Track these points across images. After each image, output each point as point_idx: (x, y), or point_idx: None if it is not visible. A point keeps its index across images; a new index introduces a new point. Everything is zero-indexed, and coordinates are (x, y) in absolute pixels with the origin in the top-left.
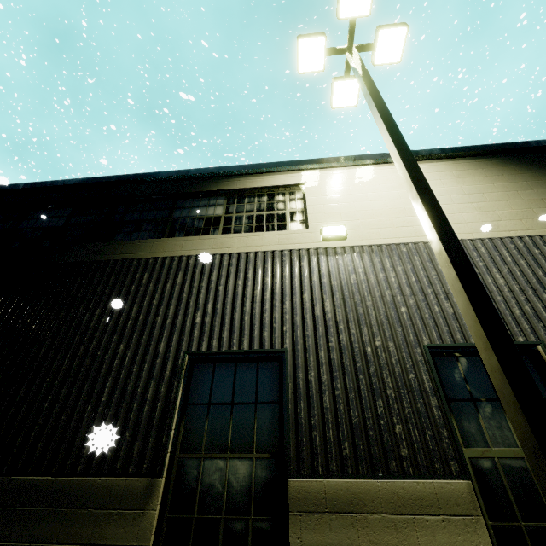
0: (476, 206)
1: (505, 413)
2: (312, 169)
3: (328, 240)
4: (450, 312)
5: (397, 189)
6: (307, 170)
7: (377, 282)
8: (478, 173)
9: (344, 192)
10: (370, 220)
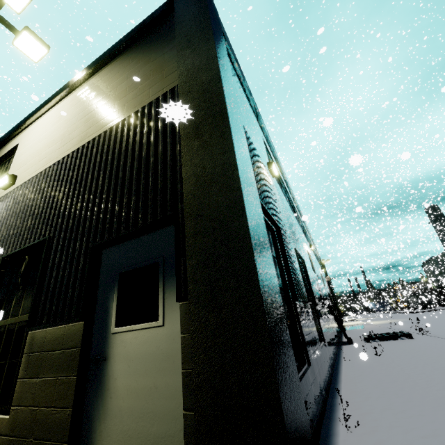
0: (86, 118)
1: (25, 294)
2: (28, 126)
3: (6, 188)
4: (27, 226)
5: (56, 124)
6: (26, 129)
7: (11, 214)
8: (105, 79)
9: (32, 141)
10: (31, 161)
